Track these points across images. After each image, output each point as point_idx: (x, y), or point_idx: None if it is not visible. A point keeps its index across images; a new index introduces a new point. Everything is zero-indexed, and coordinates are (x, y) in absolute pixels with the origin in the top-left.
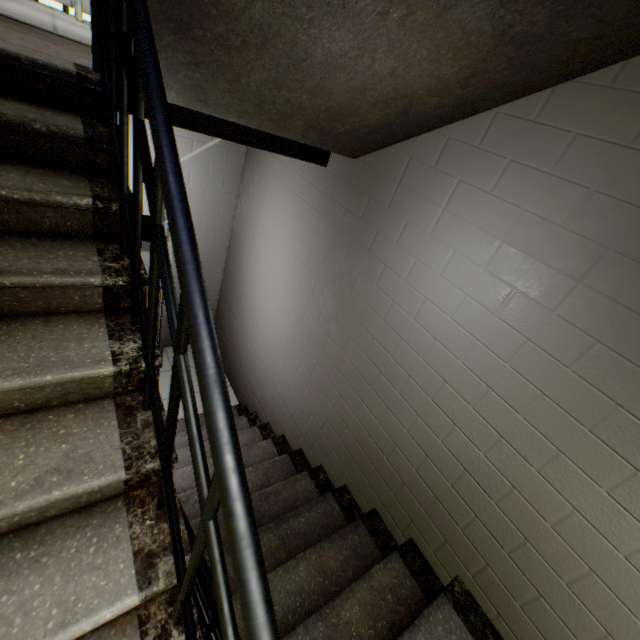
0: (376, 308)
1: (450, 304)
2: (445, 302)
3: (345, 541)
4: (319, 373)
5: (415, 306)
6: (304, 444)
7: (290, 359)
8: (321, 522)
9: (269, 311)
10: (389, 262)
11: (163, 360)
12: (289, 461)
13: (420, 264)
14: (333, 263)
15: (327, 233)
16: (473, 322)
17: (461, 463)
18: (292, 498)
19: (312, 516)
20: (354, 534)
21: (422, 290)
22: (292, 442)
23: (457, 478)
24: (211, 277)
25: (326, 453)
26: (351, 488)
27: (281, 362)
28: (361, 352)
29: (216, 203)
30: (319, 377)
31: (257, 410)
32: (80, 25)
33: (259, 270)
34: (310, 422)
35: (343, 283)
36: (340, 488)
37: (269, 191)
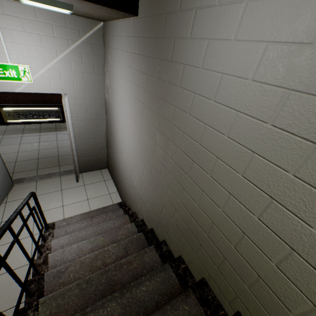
0: (182, 106)
1: (249, 65)
2: (243, 66)
3: (176, 312)
4: (154, 173)
5: (213, 87)
6: (153, 225)
7: (139, 167)
8: (159, 290)
9: (125, 139)
10: (186, 59)
11: (79, 180)
12: (143, 237)
13: (212, 42)
14: (151, 86)
15: (145, 66)
16: (282, 70)
17: (286, 242)
18: (140, 267)
19: (152, 285)
20: (185, 304)
21: (218, 67)
22: (147, 224)
23: (282, 258)
24: (99, 129)
25: (166, 231)
26: (185, 259)
27: (135, 171)
28: (177, 148)
29: (92, 81)
30: (155, 176)
31: (129, 204)
32: None
33: (118, 115)
34: (154, 209)
35: (158, 98)
36: (176, 259)
37: (115, 61)
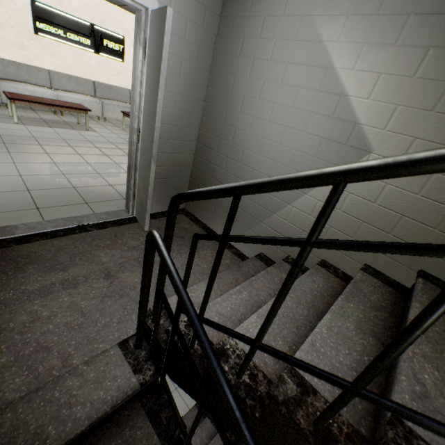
0: None
1: None
2: None
3: None
4: None
5: None
6: None
7: None
8: None
9: None
10: None
11: None
12: None
13: None
14: None
15: None
16: None
17: None
18: None
19: None
20: None
21: None
22: None
23: None
24: None
25: None
26: None
27: None
28: None
29: None
30: None
31: None
32: (23, 138)
33: None
34: None
35: None
36: None
37: None
